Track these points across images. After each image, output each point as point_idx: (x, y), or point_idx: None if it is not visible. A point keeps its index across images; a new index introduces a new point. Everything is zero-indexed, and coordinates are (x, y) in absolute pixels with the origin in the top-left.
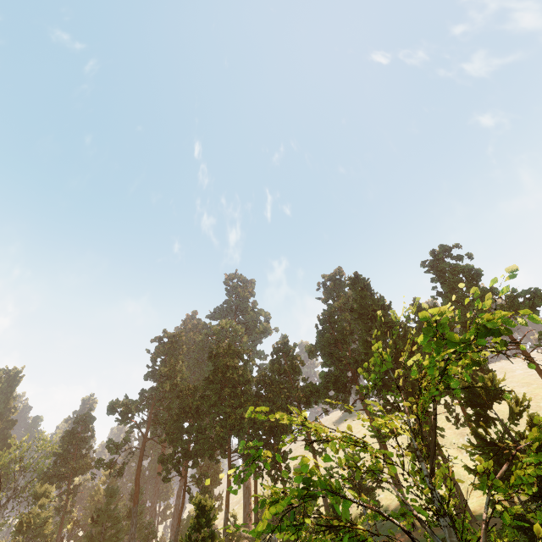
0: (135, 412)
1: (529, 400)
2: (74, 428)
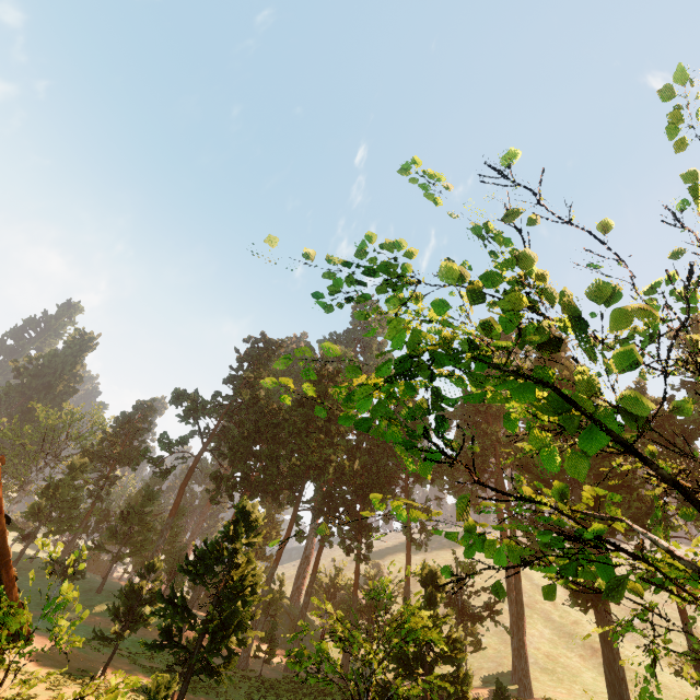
0: (200, 412)
1: None
2: (131, 412)
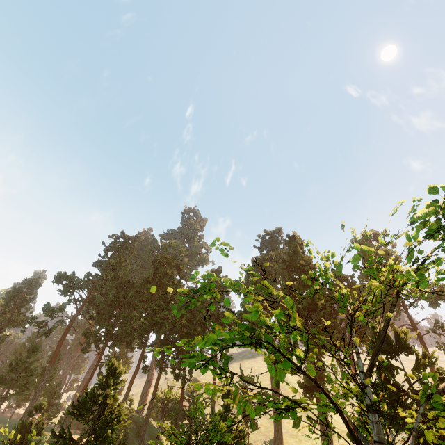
0: (76, 288)
1: (437, 358)
2: (20, 287)
